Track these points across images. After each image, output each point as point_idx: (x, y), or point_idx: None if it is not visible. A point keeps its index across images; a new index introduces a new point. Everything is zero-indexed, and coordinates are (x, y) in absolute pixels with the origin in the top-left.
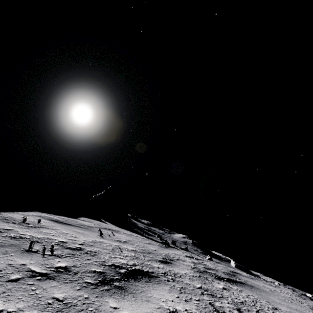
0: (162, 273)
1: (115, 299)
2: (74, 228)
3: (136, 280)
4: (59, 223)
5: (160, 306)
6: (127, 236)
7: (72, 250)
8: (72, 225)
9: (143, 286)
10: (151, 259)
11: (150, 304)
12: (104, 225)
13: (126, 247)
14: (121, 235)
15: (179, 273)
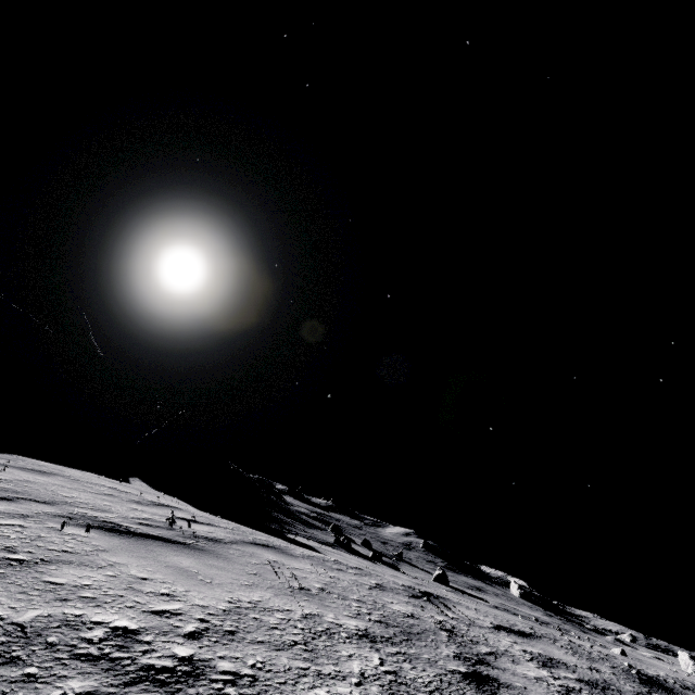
0: None
1: None
2: None
3: None
4: None
5: None
6: (57, 481)
7: None
8: None
9: None
10: None
11: None
12: (53, 468)
13: None
14: (38, 477)
15: None
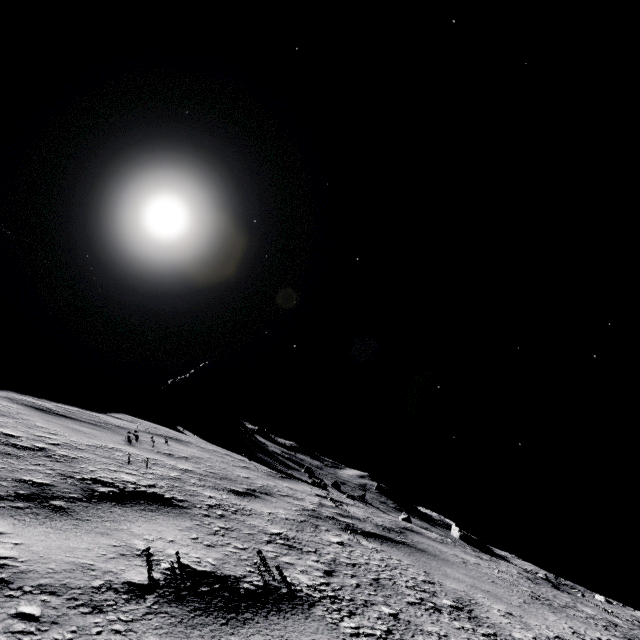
0: (206, 505)
1: (17, 521)
2: (73, 424)
3: (119, 505)
4: (45, 413)
5: (127, 544)
6: (201, 452)
7: (15, 448)
8: (74, 420)
9: (125, 515)
10: (213, 486)
11: (103, 539)
12: (165, 430)
13: (175, 464)
14: (187, 448)
15: (255, 510)
